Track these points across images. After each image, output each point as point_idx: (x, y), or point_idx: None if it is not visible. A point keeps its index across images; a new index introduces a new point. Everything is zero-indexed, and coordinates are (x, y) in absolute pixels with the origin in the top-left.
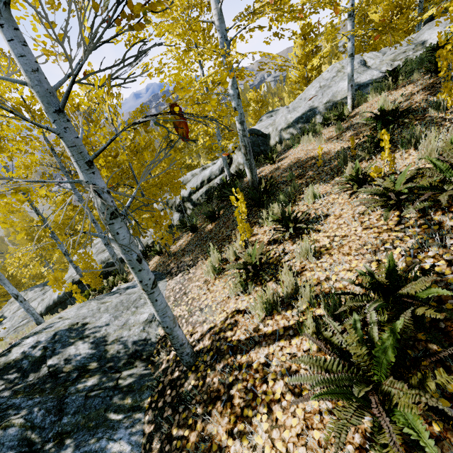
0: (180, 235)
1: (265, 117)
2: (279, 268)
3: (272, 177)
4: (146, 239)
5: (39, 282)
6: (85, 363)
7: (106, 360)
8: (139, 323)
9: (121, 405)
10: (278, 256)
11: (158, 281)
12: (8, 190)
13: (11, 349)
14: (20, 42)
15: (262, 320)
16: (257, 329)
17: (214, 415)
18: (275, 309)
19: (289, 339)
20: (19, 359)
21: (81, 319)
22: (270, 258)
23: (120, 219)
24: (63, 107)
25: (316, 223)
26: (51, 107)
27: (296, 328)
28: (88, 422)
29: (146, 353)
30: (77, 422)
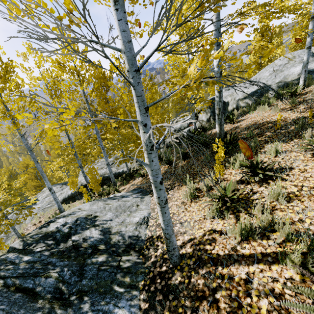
0: None
1: (224, 90)
2: (253, 204)
3: (236, 133)
4: (130, 165)
5: (60, 182)
6: (96, 244)
7: (110, 245)
8: (133, 224)
9: (123, 281)
10: (247, 194)
11: (144, 195)
12: (96, 122)
13: (49, 223)
14: (125, 22)
15: (238, 243)
16: (234, 249)
17: (201, 311)
18: (250, 236)
19: (268, 264)
20: (54, 231)
21: (93, 212)
22: (239, 194)
23: (155, 151)
24: (141, 68)
25: (281, 173)
26: (133, 68)
27: (274, 257)
28: (99, 287)
29: (138, 246)
30: (92, 286)
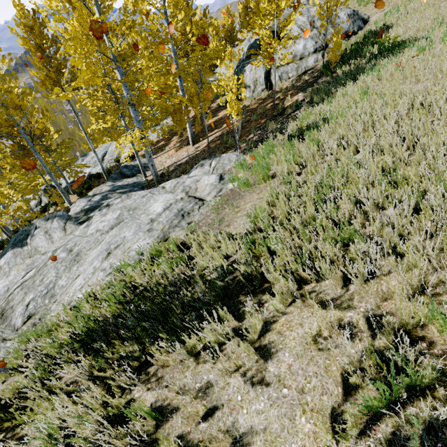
0: None
1: (81, 159)
2: None
3: None
4: None
5: None
6: None
7: None
8: None
9: None
10: None
11: None
12: None
13: None
14: None
15: None
16: None
17: None
18: None
19: None
20: None
21: None
22: None
23: None
24: None
25: None
26: None
27: None
28: None
29: None
30: None
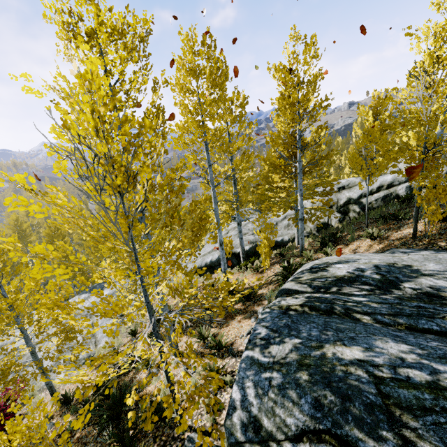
0: (388, 226)
1: None
2: None
3: None
4: (293, 232)
5: None
6: None
7: None
8: None
9: None
10: None
11: None
12: None
13: (324, 268)
14: None
15: None
16: None
17: None
18: None
19: None
20: (352, 276)
21: (392, 261)
22: None
23: None
24: None
25: None
26: None
27: None
28: None
29: None
30: None
